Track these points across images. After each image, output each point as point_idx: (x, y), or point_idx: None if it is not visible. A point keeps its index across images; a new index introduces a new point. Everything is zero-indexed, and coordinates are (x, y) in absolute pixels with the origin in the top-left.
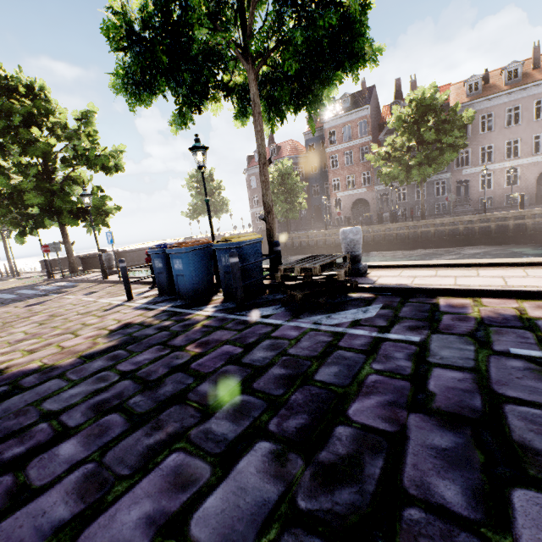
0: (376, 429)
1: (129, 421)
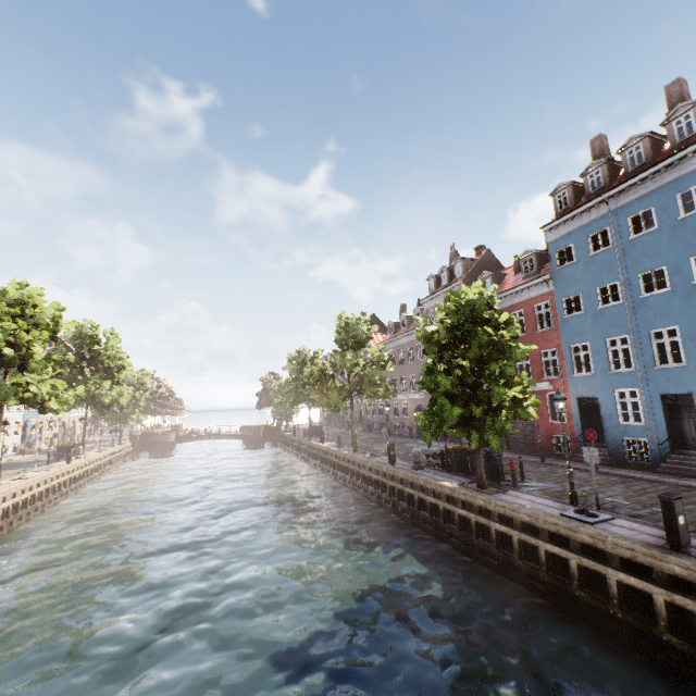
0: (6, 468)
1: (6, 466)
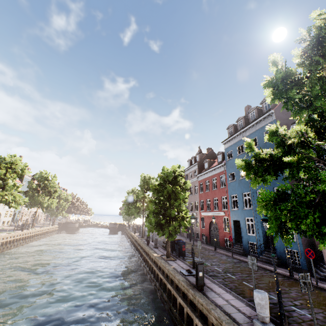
0: None
1: None
